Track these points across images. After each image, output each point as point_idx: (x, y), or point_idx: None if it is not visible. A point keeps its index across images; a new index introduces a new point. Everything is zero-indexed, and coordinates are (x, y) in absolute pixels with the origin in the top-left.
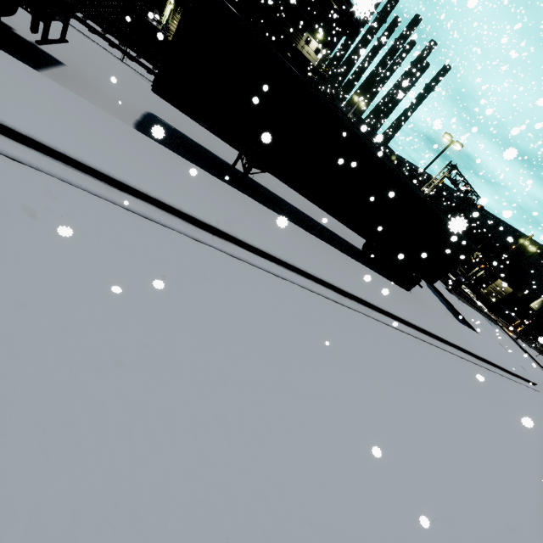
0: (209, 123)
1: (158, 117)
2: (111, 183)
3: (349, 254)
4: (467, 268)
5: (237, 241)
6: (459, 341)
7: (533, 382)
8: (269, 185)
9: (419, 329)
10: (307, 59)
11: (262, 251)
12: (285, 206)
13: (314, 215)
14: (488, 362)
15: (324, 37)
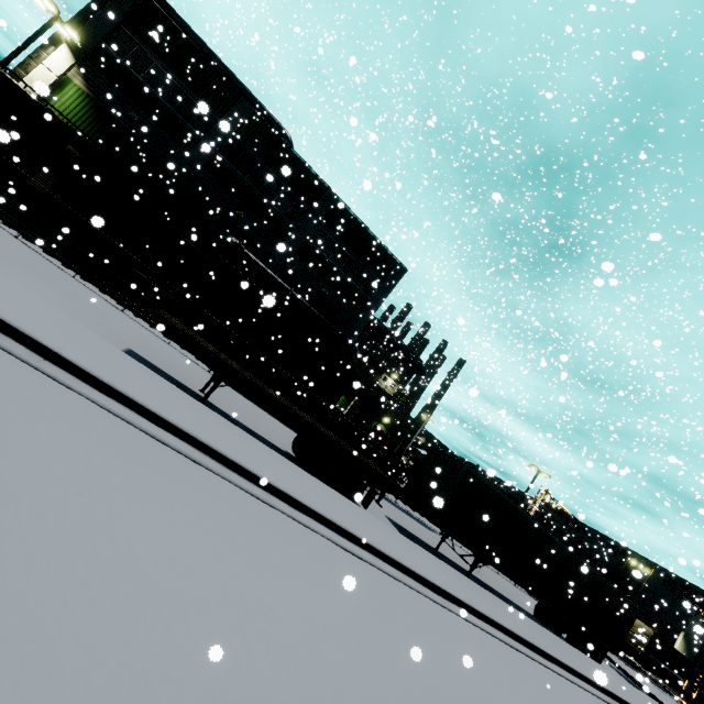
0: (459, 537)
1: (389, 517)
2: (504, 631)
3: None
4: None
5: (551, 657)
6: None
7: None
8: (451, 556)
9: None
10: (389, 395)
11: (563, 663)
12: (479, 582)
13: (486, 580)
14: None
15: (398, 376)
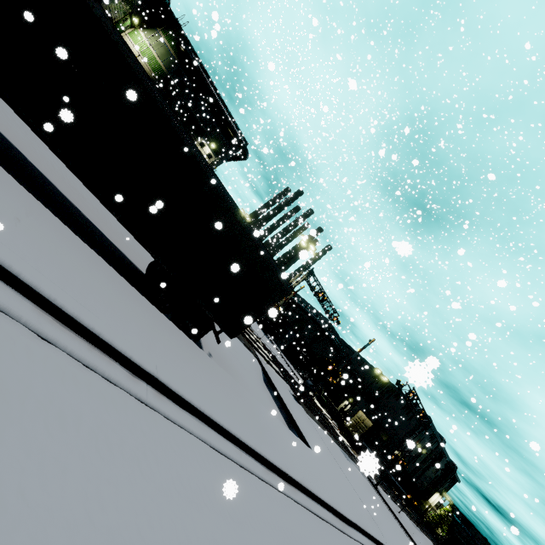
0: None
1: None
2: None
3: (85, 239)
4: (337, 401)
5: None
6: (237, 424)
7: (382, 542)
8: None
9: (88, 335)
10: None
11: None
12: None
13: (71, 194)
14: (297, 485)
15: (217, 148)
